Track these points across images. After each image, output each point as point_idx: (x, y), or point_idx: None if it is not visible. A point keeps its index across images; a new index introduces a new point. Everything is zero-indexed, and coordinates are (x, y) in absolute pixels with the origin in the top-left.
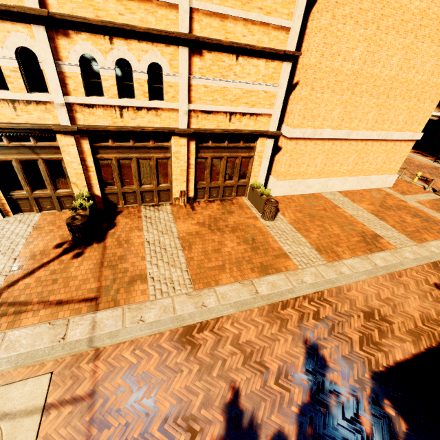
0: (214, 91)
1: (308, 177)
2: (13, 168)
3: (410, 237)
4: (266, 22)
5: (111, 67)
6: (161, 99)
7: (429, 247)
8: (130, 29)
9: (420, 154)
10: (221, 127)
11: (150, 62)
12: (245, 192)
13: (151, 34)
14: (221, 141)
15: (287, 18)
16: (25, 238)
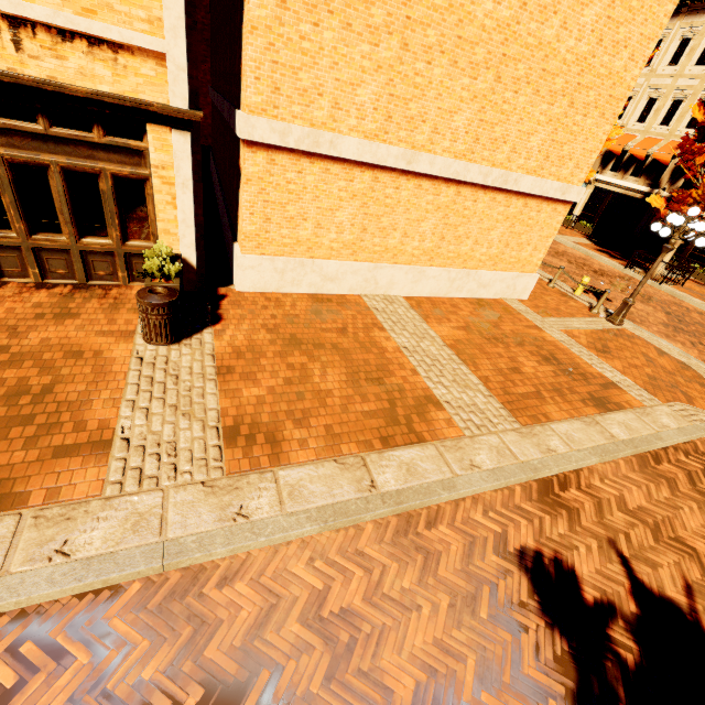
0: None
1: (325, 255)
2: None
3: (514, 409)
4: None
5: None
6: None
7: (546, 438)
8: None
9: (607, 254)
10: None
11: None
12: None
13: None
14: (21, 116)
15: None
16: None
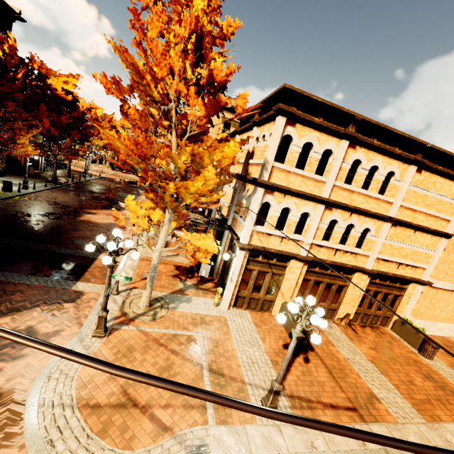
0: (394, 248)
1: (439, 320)
2: (250, 274)
3: None
4: (438, 216)
5: (344, 227)
6: (359, 247)
7: None
8: (365, 211)
9: None
10: (390, 271)
11: (365, 228)
12: (387, 322)
13: (373, 214)
14: (384, 280)
15: (450, 215)
16: (257, 333)
